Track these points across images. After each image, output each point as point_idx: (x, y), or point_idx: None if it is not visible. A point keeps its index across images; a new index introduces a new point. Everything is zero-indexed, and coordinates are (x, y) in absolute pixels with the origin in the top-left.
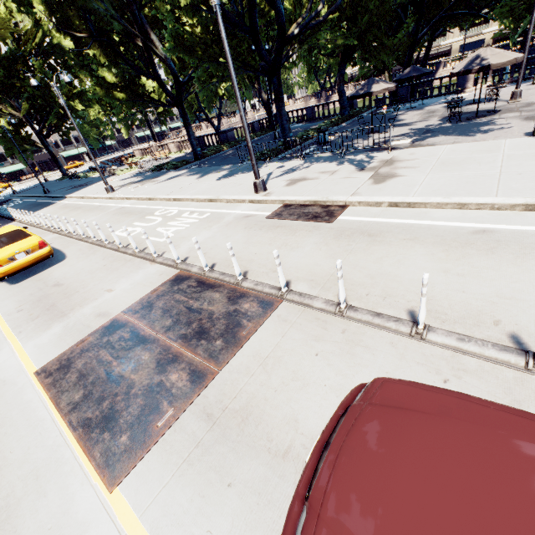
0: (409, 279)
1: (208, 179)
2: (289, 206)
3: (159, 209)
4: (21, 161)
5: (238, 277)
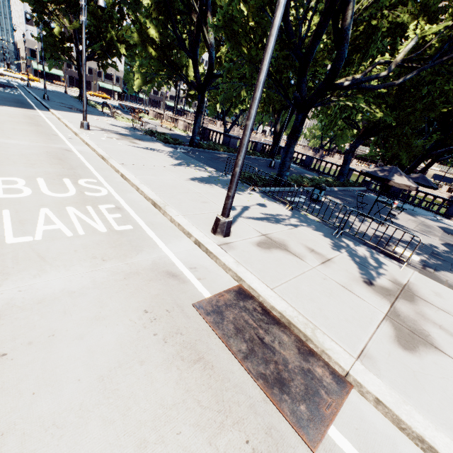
0: None
1: (180, 172)
2: (245, 297)
3: (93, 176)
4: (49, 65)
5: None
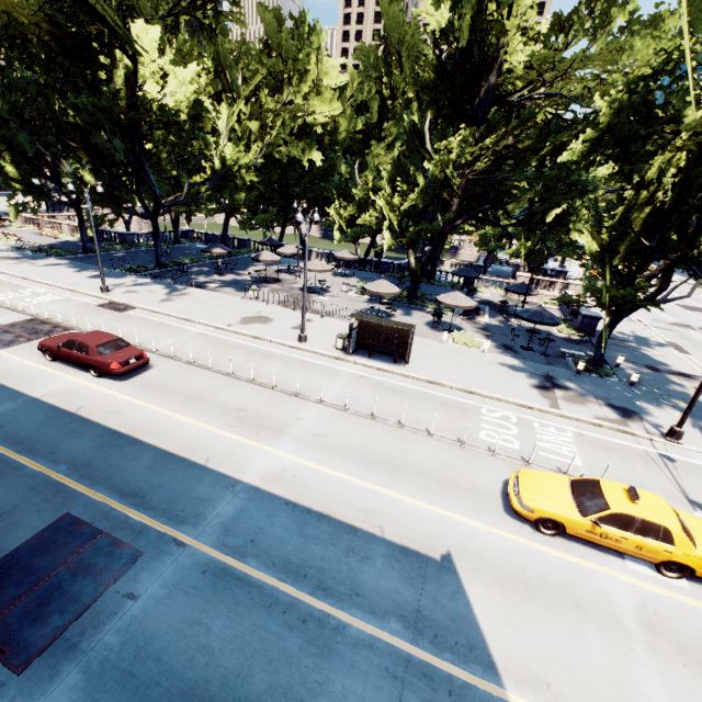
0: (121, 329)
1: (81, 275)
2: (113, 303)
3: (31, 287)
4: None
5: (61, 321)
